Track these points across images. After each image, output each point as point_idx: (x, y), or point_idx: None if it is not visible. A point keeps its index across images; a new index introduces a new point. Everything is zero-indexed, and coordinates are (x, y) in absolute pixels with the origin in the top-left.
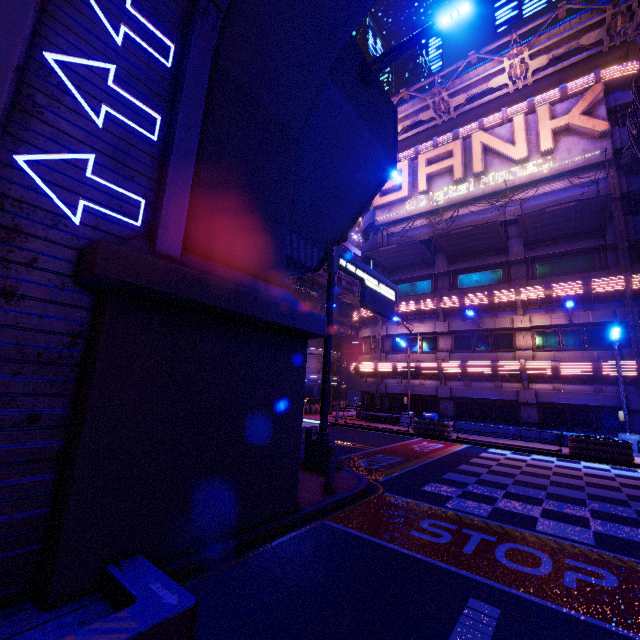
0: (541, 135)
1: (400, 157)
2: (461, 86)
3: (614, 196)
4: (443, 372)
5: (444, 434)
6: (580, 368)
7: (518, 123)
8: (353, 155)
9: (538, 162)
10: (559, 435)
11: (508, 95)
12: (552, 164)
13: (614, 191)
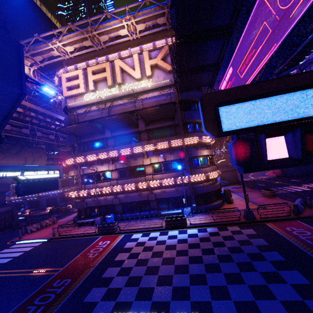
0: (146, 67)
1: (78, 66)
2: (103, 30)
3: (176, 101)
4: (114, 192)
5: (113, 231)
6: (169, 182)
7: (135, 58)
8: None
9: (146, 81)
10: (164, 214)
11: (133, 40)
12: (152, 83)
13: (176, 99)
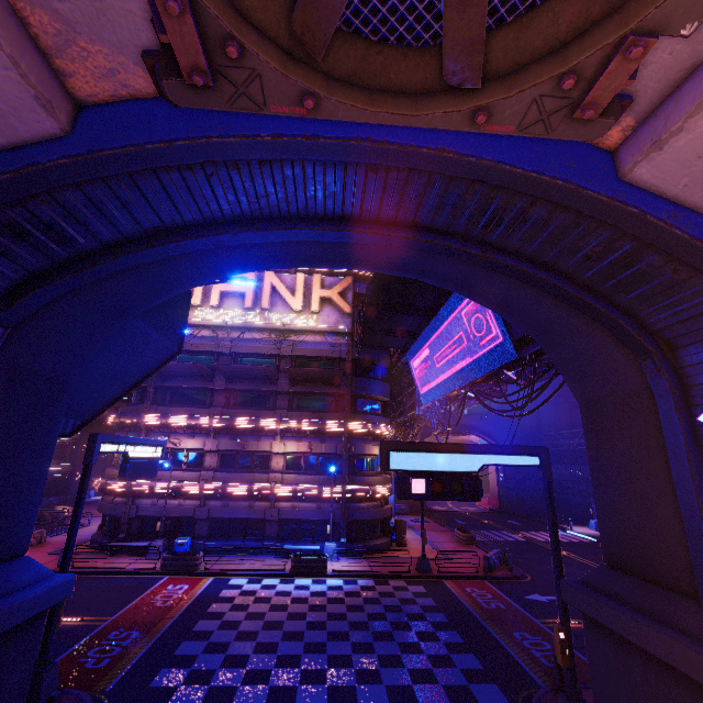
0: (313, 297)
1: None
2: None
3: (348, 359)
4: (204, 493)
5: (193, 568)
6: (311, 491)
7: (300, 280)
8: (137, 350)
9: (309, 317)
10: (289, 549)
11: None
12: (317, 322)
13: (349, 355)
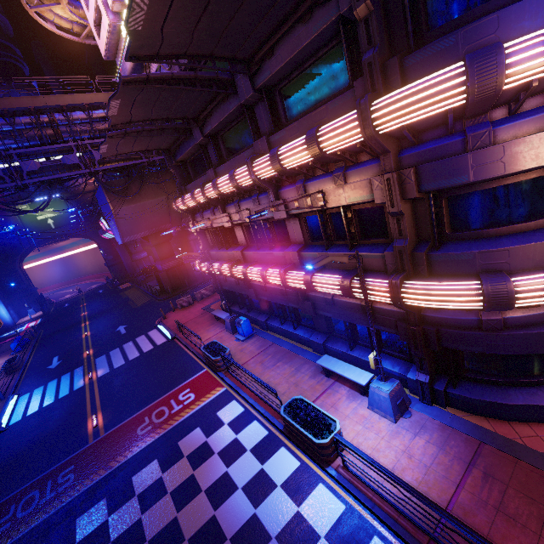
0: None
1: None
2: None
3: None
4: (239, 277)
5: (217, 369)
6: (331, 289)
7: None
8: None
9: None
10: (323, 367)
11: None
12: None
13: None
